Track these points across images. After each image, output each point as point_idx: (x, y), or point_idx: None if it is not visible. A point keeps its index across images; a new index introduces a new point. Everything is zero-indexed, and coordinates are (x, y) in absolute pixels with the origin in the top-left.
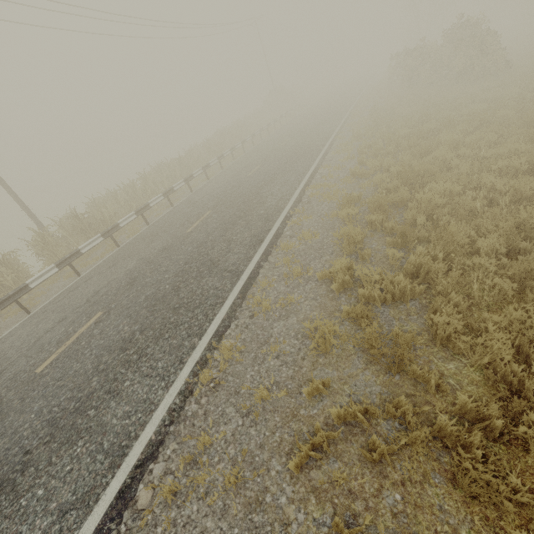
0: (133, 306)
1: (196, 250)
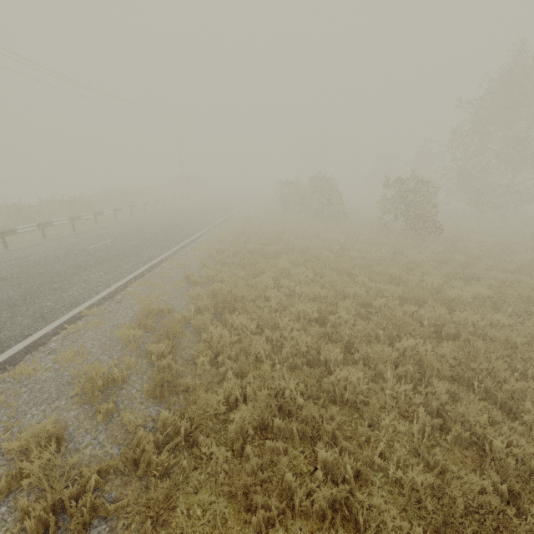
0: None
1: None
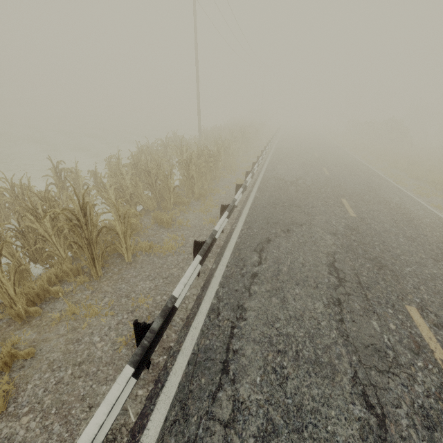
0: (339, 169)
1: (338, 162)
